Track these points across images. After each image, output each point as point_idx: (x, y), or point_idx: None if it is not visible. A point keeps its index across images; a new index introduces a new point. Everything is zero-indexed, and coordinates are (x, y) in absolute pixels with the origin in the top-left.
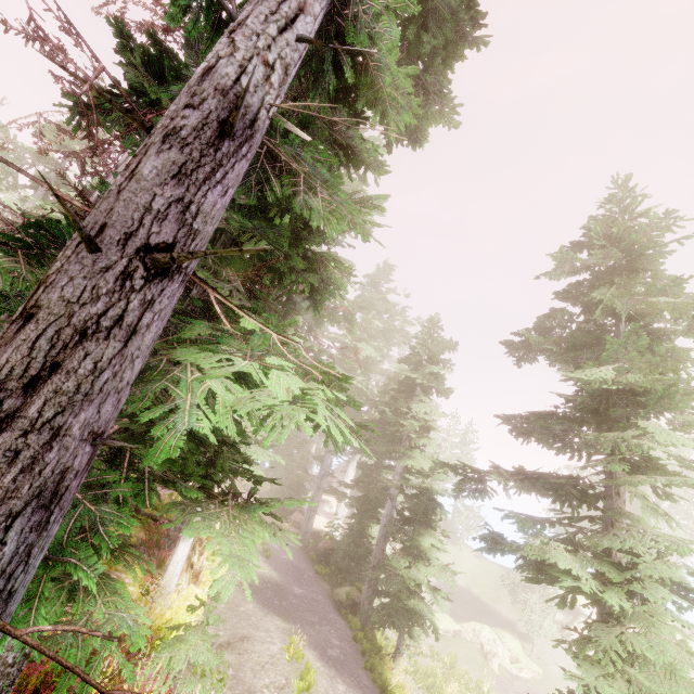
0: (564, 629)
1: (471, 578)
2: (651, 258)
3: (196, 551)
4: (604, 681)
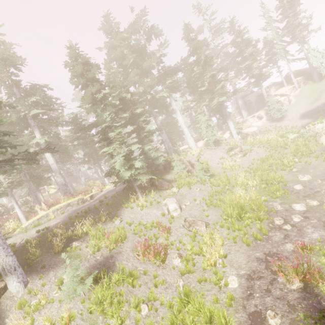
0: None
1: None
2: None
3: (36, 206)
4: None
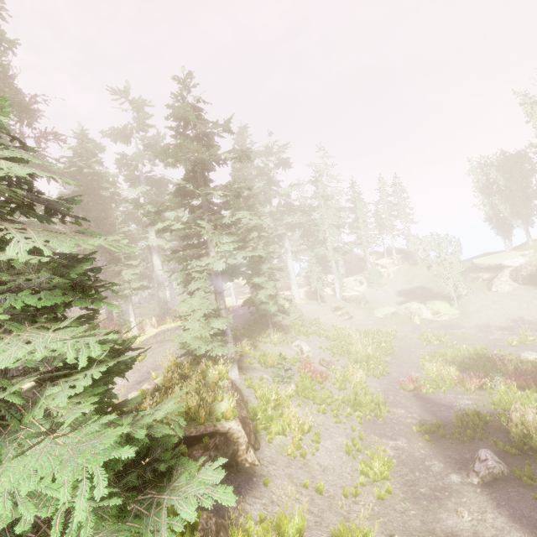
0: (489, 282)
1: (426, 280)
2: (192, 120)
3: (147, 320)
4: (185, 302)
